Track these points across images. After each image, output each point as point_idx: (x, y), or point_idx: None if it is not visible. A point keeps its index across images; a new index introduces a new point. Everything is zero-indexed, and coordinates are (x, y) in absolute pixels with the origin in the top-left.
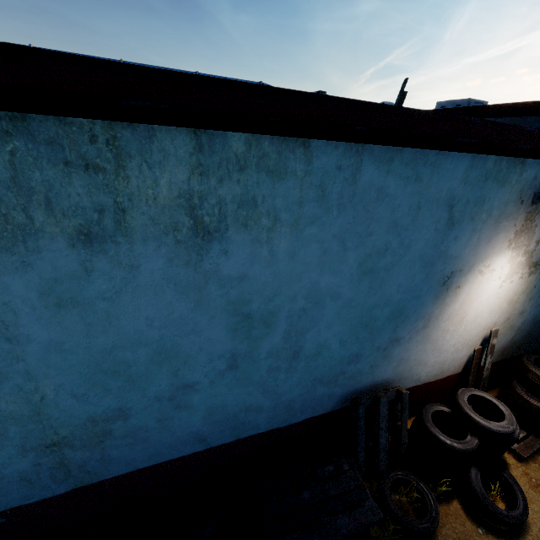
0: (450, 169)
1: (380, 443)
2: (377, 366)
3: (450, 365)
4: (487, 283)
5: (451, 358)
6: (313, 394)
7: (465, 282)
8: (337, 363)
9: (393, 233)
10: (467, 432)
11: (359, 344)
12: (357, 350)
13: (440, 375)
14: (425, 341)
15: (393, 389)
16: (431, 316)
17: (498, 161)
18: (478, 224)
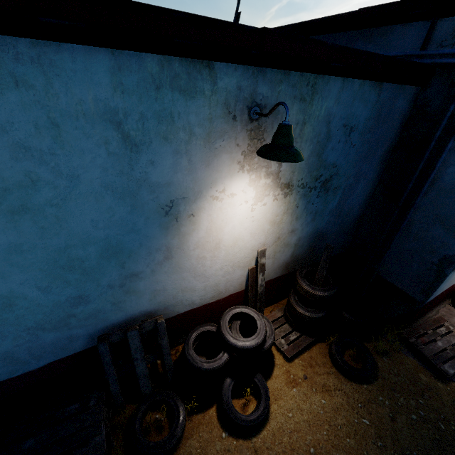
0: (78, 69)
1: (137, 372)
2: (123, 302)
3: (227, 286)
4: (232, 208)
5: (225, 280)
6: (40, 341)
7: (199, 209)
8: (53, 308)
9: (30, 160)
10: (223, 349)
11: (76, 286)
12: (76, 292)
13: (219, 296)
14: (178, 270)
15: (151, 319)
16: (171, 247)
17: (165, 62)
18: (180, 145)
